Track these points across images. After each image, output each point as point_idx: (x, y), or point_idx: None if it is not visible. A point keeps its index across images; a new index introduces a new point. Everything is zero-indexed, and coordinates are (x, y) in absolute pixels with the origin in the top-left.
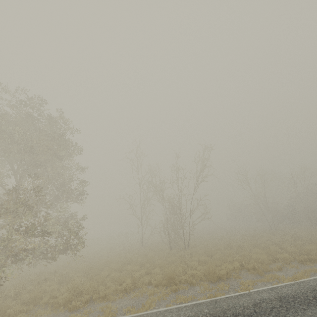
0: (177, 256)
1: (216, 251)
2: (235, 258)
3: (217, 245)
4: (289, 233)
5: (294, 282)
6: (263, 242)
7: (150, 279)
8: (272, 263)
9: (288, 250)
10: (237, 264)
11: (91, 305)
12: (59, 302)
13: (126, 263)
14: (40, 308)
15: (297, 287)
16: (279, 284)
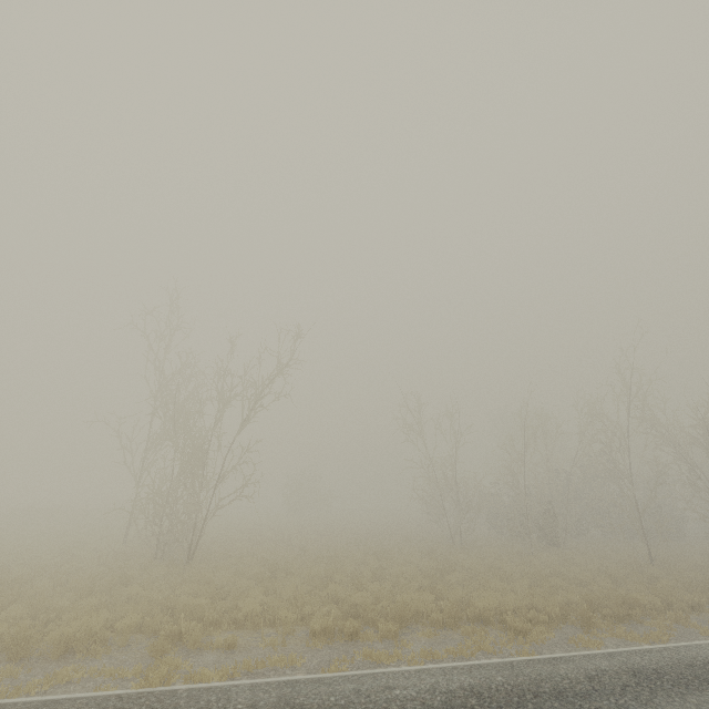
0: (92, 578)
1: (210, 577)
2: (189, 603)
3: (261, 563)
4: (455, 557)
5: (153, 689)
6: (369, 570)
7: None
8: (271, 627)
9: (350, 598)
10: (131, 619)
11: None
12: None
13: None
14: None
15: (109, 708)
16: (106, 691)
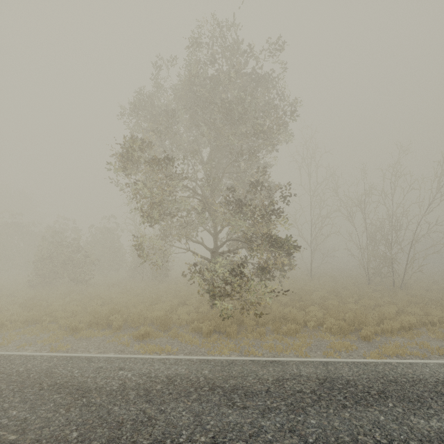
0: (417, 296)
1: None
2: None
3: None
4: None
5: None
6: None
7: (420, 320)
8: None
9: None
10: None
11: (384, 338)
12: (334, 328)
13: (334, 294)
14: (306, 330)
15: None
16: None
